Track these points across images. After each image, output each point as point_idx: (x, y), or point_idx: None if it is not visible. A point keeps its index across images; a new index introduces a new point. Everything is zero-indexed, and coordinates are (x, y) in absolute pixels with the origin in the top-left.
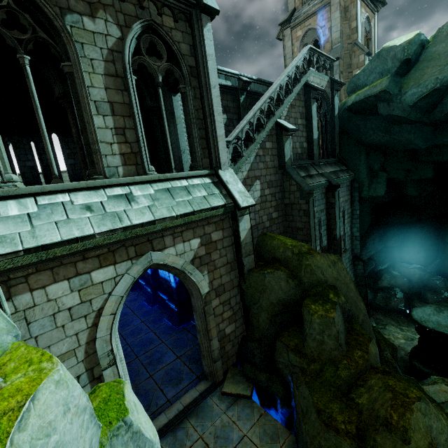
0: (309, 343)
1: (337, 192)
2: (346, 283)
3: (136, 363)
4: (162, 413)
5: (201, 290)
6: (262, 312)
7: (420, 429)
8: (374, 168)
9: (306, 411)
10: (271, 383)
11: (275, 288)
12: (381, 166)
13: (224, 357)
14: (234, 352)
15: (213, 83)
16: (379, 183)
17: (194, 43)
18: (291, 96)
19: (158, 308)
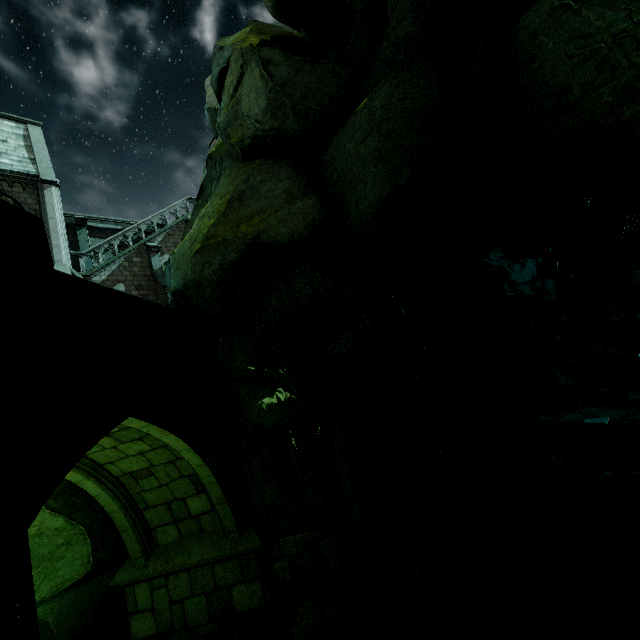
0: None
1: None
2: None
3: None
4: None
5: None
6: None
7: None
8: None
9: None
10: None
11: None
12: None
13: None
14: None
15: (51, 217)
16: None
17: (39, 198)
18: (164, 227)
19: None
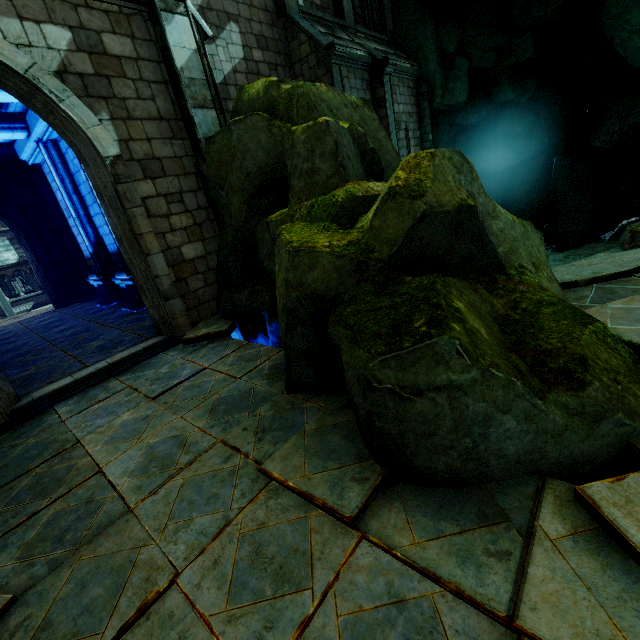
0: (295, 187)
1: (388, 78)
2: (377, 138)
3: (50, 351)
4: (68, 377)
5: (97, 145)
6: (233, 196)
7: (447, 182)
8: (448, 50)
9: (279, 267)
10: (254, 297)
11: (250, 148)
12: (458, 47)
13: (189, 298)
14: (210, 295)
15: None
16: (457, 80)
17: None
18: None
19: (117, 305)
